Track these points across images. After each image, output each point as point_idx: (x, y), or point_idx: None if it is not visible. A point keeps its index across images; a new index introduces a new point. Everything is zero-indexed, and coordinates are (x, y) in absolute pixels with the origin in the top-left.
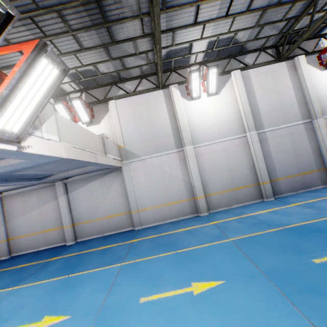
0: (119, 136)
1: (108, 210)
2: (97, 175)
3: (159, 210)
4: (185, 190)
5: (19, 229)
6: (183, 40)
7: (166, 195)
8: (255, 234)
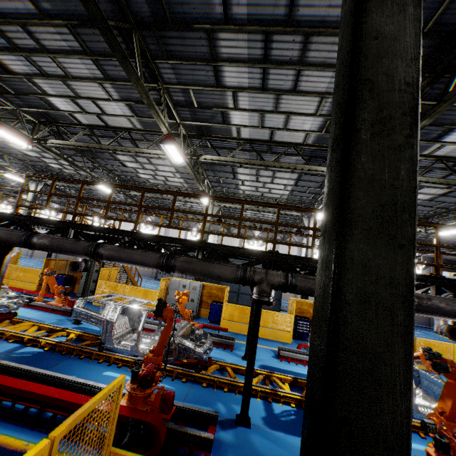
0: None
1: None
2: None
3: None
4: None
5: None
6: None
7: None
8: None
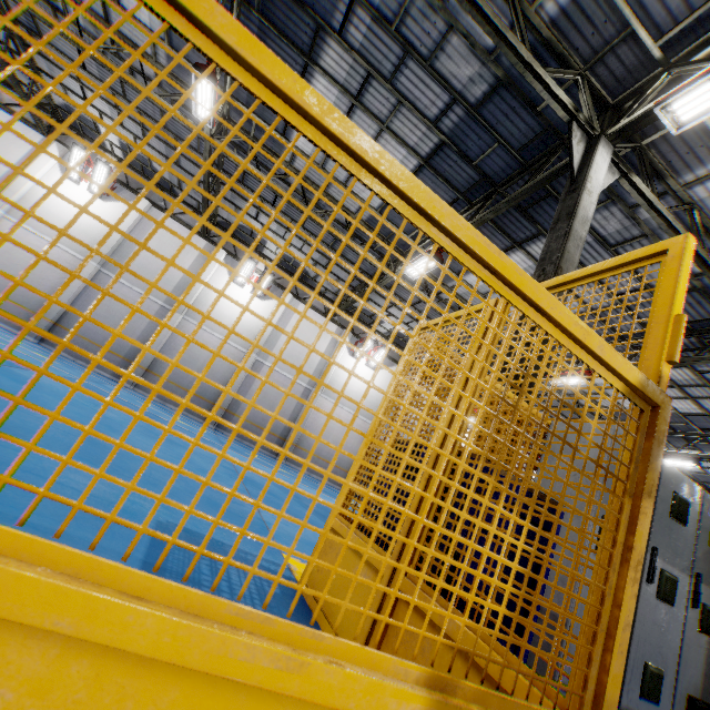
0: None
1: None
2: None
3: None
4: None
5: None
6: None
7: None
8: None
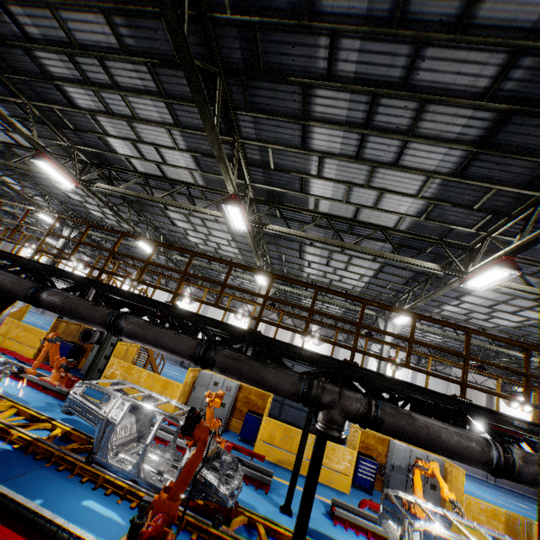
0: None
1: None
2: None
3: None
4: None
5: None
6: None
7: None
8: None
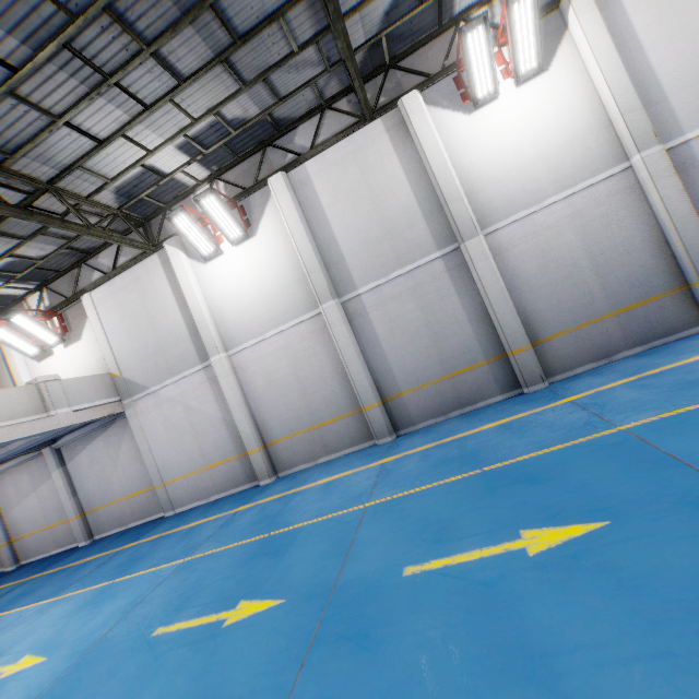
0: (109, 357)
1: (125, 485)
2: (96, 430)
3: (195, 480)
4: (230, 439)
5: (21, 524)
6: (119, 167)
7: (202, 453)
8: (221, 550)
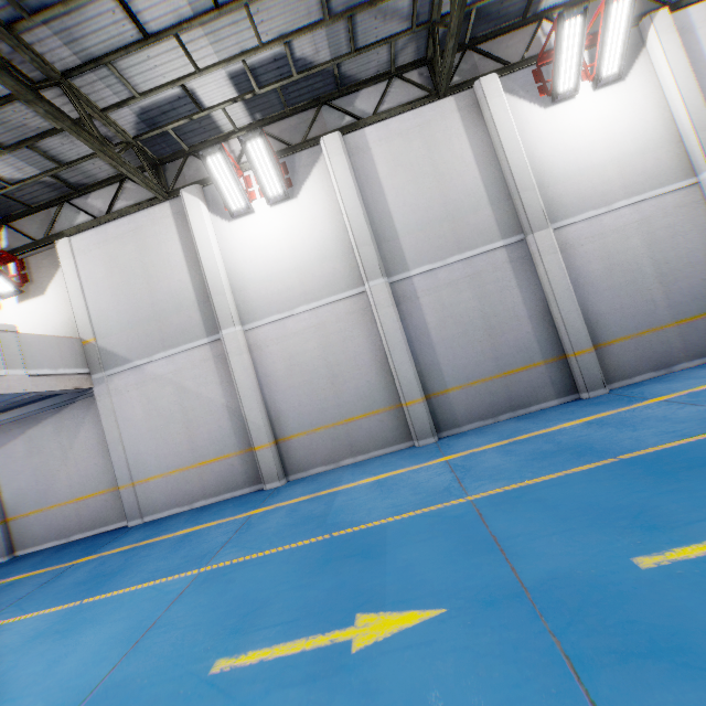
0: (83, 319)
1: (75, 484)
2: (46, 409)
3: (177, 481)
4: (232, 430)
5: None
6: (155, 80)
7: (192, 446)
8: (258, 556)
